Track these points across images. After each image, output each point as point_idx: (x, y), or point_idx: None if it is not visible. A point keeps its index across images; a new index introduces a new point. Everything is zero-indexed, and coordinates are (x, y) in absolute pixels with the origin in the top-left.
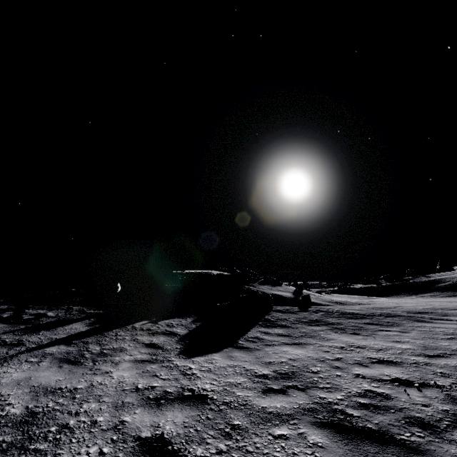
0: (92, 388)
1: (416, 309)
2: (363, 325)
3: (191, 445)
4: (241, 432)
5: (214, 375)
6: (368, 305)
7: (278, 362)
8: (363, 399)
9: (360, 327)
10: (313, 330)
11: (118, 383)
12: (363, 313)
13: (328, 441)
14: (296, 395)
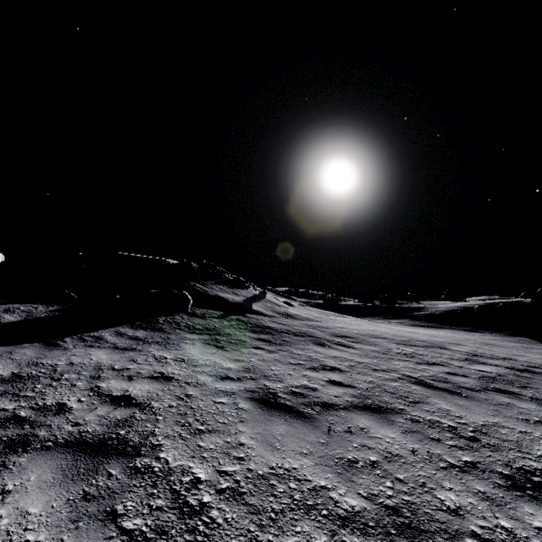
0: None
1: (348, 333)
2: (249, 341)
3: None
4: None
5: None
6: (317, 322)
7: (49, 364)
8: (29, 412)
9: (243, 342)
10: (181, 338)
11: None
12: (279, 328)
13: None
14: None
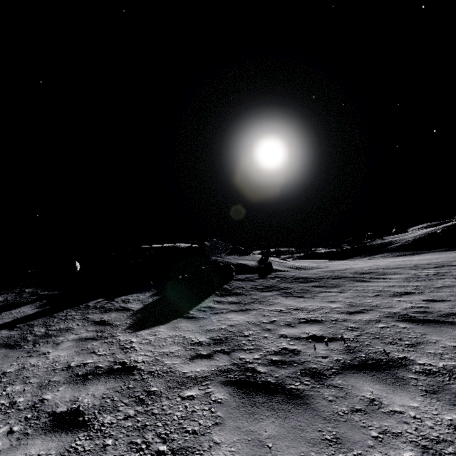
0: (22, 371)
1: (363, 270)
2: (309, 289)
3: (103, 414)
4: (154, 397)
5: (152, 346)
6: (325, 268)
7: (218, 329)
8: (275, 357)
9: (306, 290)
10: (263, 296)
11: (52, 363)
12: (314, 276)
13: (228, 397)
14: (219, 359)
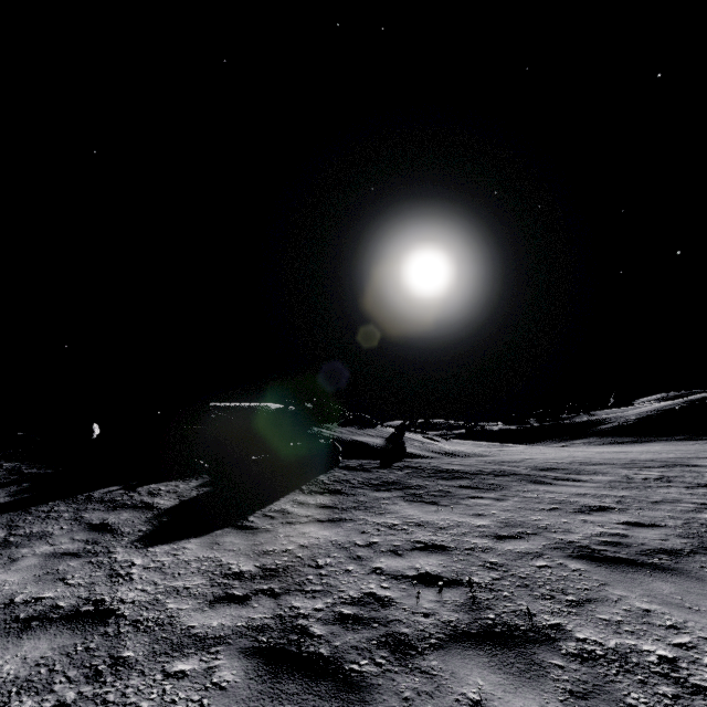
0: None
1: (547, 464)
2: (453, 490)
3: (23, 695)
4: (122, 670)
5: (160, 575)
6: (491, 457)
7: (280, 551)
8: (350, 608)
9: (447, 492)
10: (375, 499)
11: None
12: (467, 470)
13: (240, 679)
14: (258, 605)
